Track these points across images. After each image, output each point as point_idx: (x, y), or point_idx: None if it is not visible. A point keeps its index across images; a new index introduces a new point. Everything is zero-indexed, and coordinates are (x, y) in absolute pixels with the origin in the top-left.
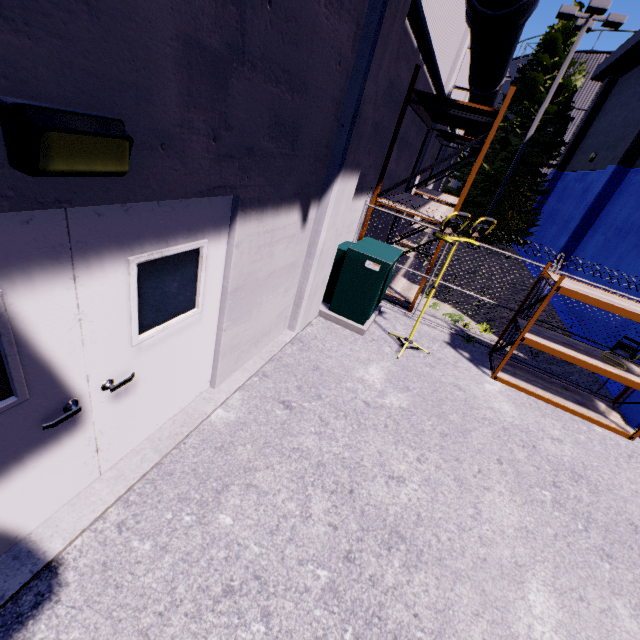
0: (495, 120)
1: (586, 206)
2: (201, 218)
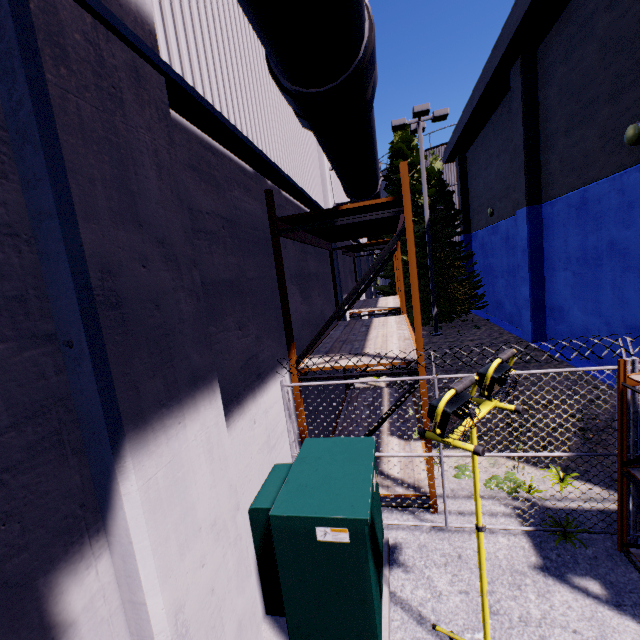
0: (403, 207)
1: (524, 251)
2: None
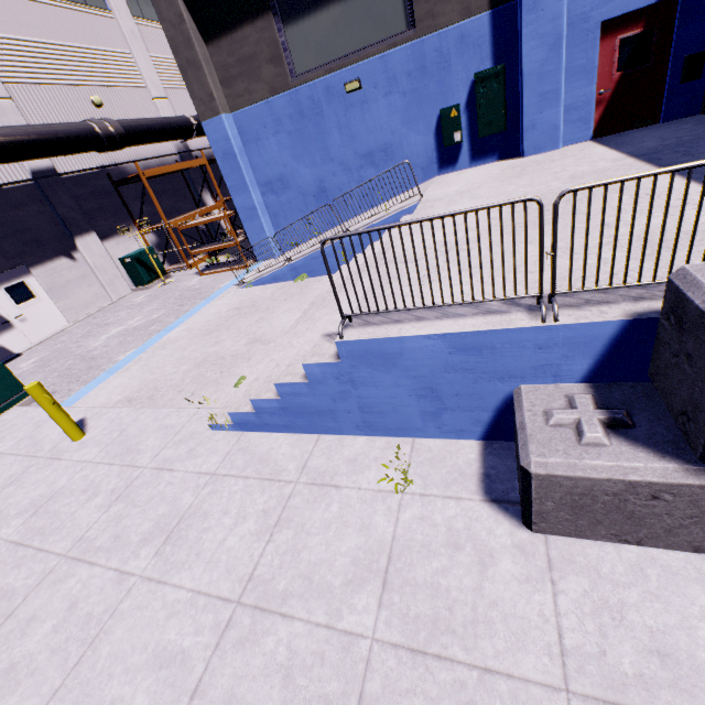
0: (141, 177)
1: None
2: (18, 274)
